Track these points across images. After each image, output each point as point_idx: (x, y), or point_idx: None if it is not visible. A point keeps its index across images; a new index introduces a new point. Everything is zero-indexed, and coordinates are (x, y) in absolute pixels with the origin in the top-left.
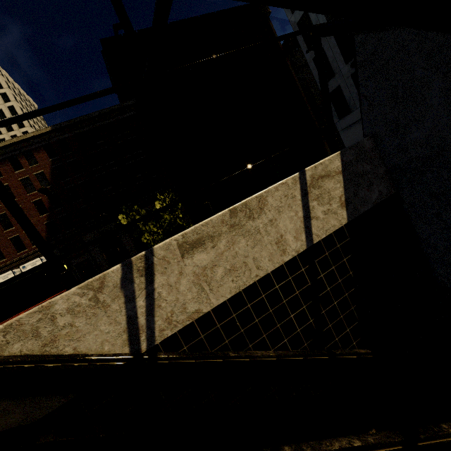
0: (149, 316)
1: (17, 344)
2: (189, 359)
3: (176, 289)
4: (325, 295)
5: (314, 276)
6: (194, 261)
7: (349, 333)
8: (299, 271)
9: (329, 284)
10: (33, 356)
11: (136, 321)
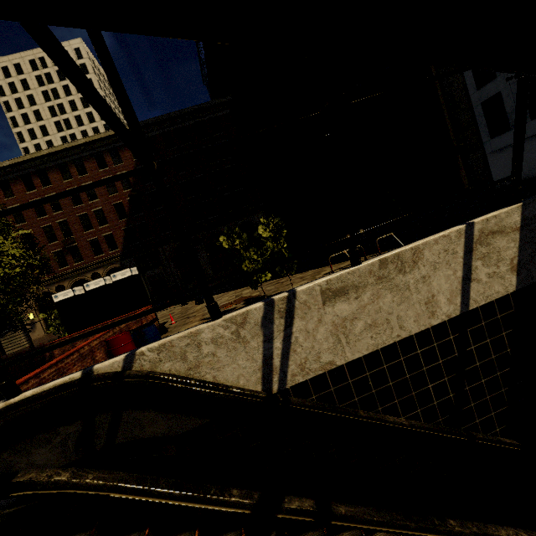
0: (284, 359)
1: (167, 364)
2: (321, 409)
3: (313, 337)
4: (472, 370)
5: (463, 347)
6: (335, 310)
7: (494, 418)
8: (446, 338)
9: (479, 358)
10: (183, 378)
11: (271, 362)
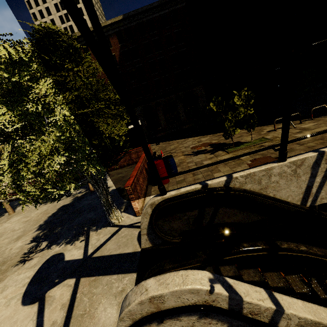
0: (319, 189)
1: (249, 185)
2: None
3: None
4: None
5: None
6: None
7: None
8: None
9: None
10: (262, 194)
11: (310, 189)
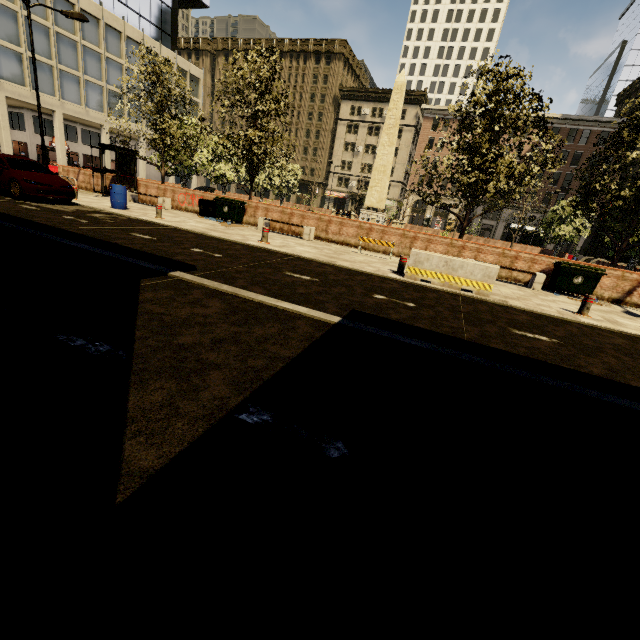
0: None
1: None
2: None
3: None
4: None
5: None
6: None
7: None
8: None
9: None
10: None
11: None
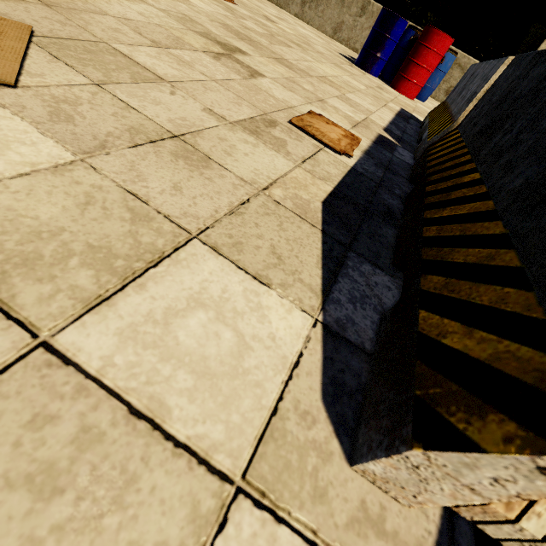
0: None
1: None
2: None
3: None
4: None
5: None
6: None
7: None
8: None
9: None
10: None
11: None
